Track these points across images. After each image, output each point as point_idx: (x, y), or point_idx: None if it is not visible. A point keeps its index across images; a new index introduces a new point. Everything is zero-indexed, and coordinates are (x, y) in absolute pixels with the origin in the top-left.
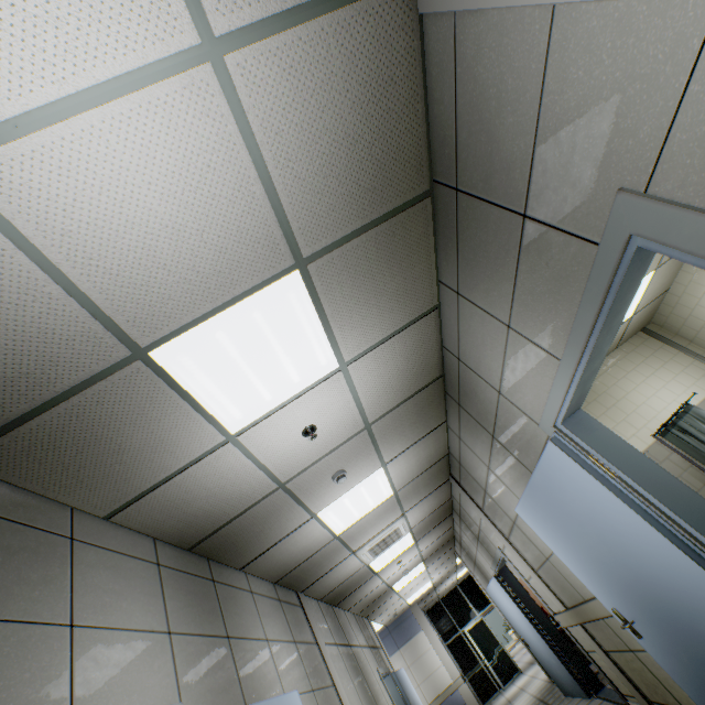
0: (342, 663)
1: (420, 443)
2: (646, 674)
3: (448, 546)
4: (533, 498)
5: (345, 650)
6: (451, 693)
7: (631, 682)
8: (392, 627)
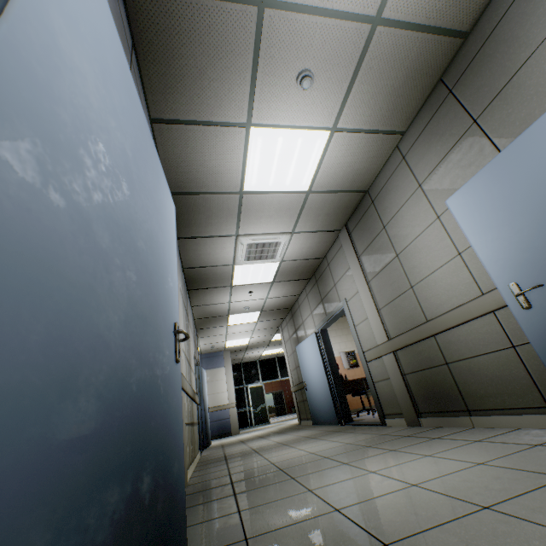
0: (182, 310)
1: (370, 139)
2: (442, 385)
3: (281, 315)
4: (501, 165)
5: (185, 311)
6: (223, 409)
7: (411, 398)
8: (205, 356)
